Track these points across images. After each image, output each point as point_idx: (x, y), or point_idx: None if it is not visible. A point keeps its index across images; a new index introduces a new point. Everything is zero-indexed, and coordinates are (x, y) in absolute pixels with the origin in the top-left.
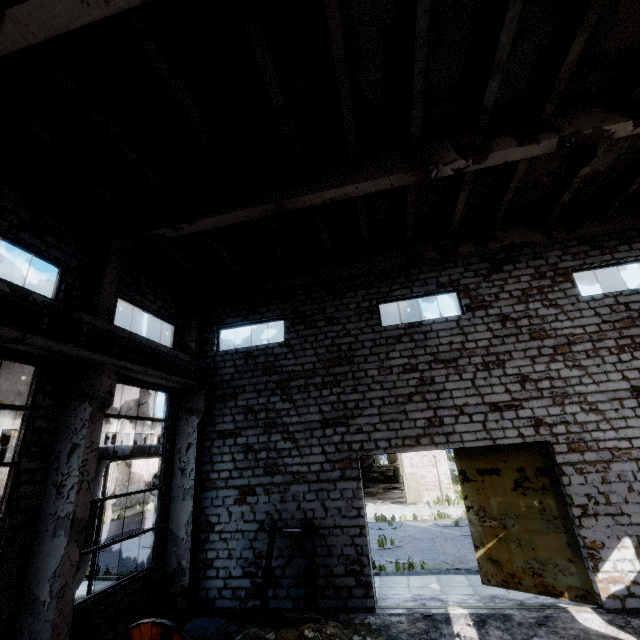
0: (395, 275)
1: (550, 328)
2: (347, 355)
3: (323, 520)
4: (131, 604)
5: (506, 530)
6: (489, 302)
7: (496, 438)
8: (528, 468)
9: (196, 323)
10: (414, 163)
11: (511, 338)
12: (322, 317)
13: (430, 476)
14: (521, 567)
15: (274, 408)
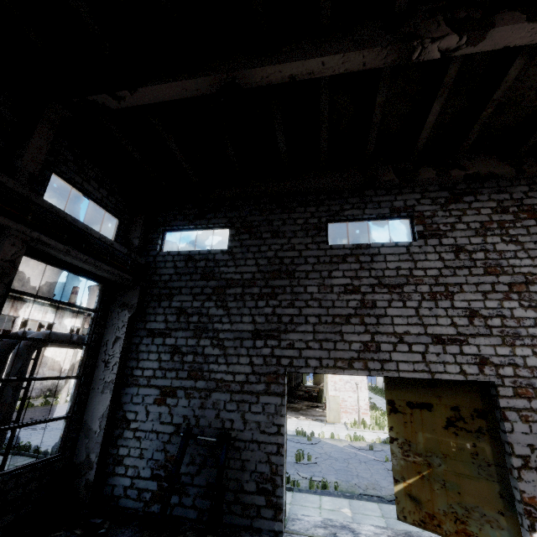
0: (348, 195)
1: (507, 264)
2: (288, 269)
3: (241, 432)
4: (23, 494)
5: (431, 468)
6: (444, 231)
7: (435, 372)
8: (464, 408)
9: (142, 221)
10: (395, 37)
11: (463, 270)
12: (268, 229)
13: (350, 400)
14: (443, 510)
15: (207, 313)
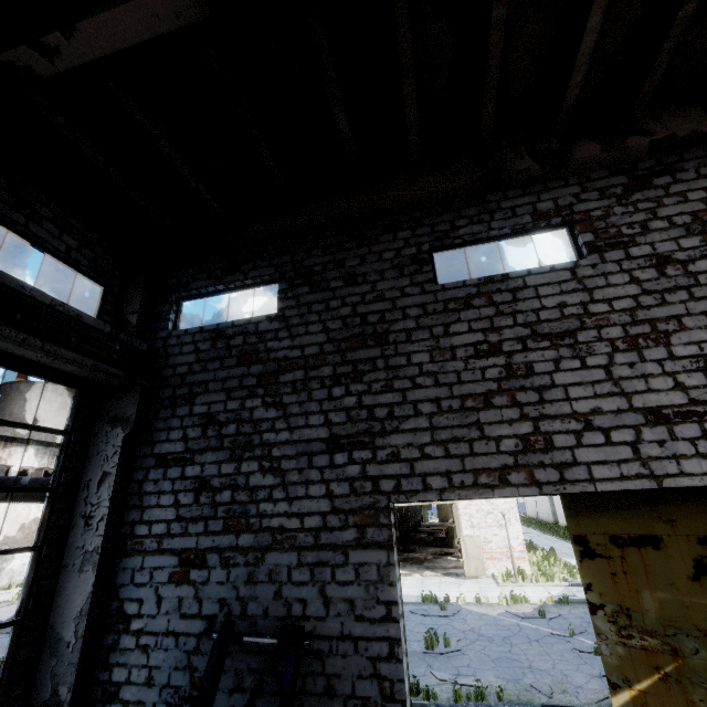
0: (461, 205)
1: None
2: (377, 330)
3: (320, 622)
4: None
5: (680, 659)
6: (630, 236)
7: (663, 475)
8: None
9: (142, 287)
10: None
11: (678, 293)
12: (338, 273)
13: (496, 540)
14: None
15: (250, 418)
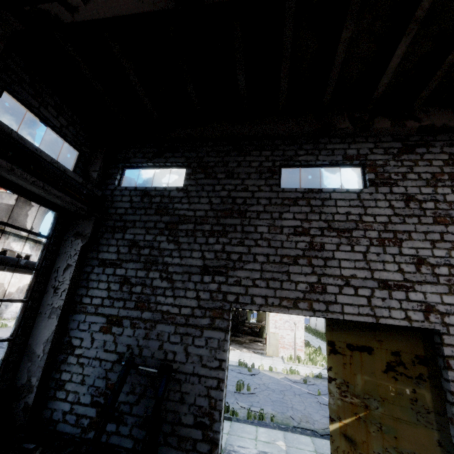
0: (303, 141)
1: None
2: (240, 208)
3: (182, 365)
4: None
5: (368, 411)
6: (395, 180)
7: (380, 316)
8: (405, 353)
9: (102, 155)
10: None
11: (413, 218)
12: (223, 170)
13: (288, 338)
14: (378, 452)
15: (158, 247)
